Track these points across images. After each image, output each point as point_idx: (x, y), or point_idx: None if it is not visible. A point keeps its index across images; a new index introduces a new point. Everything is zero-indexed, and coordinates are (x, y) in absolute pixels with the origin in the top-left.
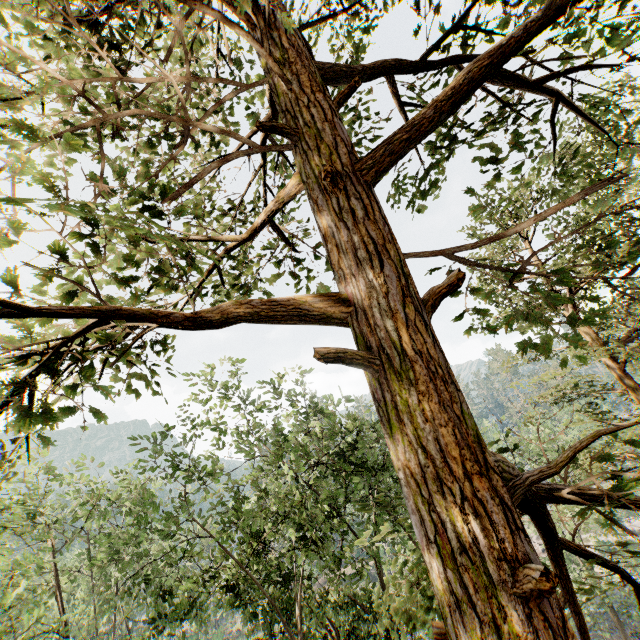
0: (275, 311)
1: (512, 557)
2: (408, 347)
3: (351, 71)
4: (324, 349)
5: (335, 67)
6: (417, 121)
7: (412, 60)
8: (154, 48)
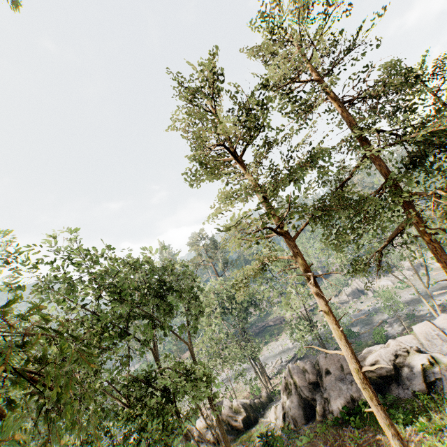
0: None
1: None
2: None
3: None
4: None
5: None
6: None
7: None
8: None
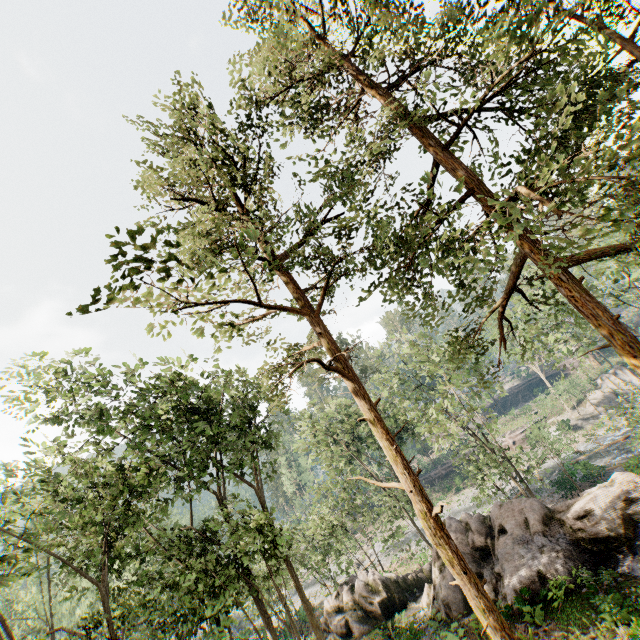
0: None
1: None
2: None
3: None
4: None
5: None
6: None
7: None
8: None
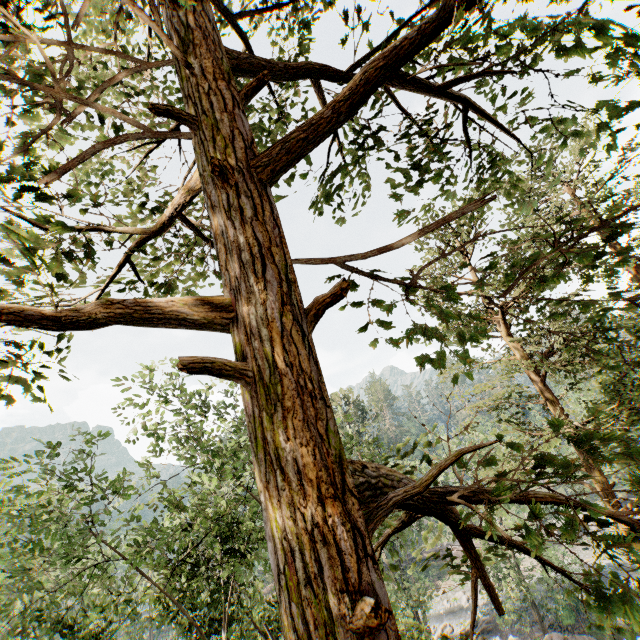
0: (165, 313)
1: (365, 581)
2: (292, 358)
3: (283, 72)
4: (205, 357)
5: (265, 65)
6: (327, 127)
7: (348, 70)
8: (87, 21)
